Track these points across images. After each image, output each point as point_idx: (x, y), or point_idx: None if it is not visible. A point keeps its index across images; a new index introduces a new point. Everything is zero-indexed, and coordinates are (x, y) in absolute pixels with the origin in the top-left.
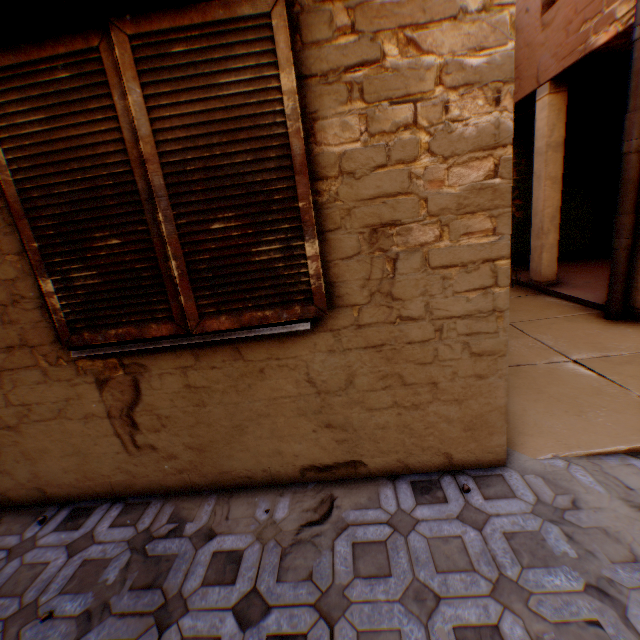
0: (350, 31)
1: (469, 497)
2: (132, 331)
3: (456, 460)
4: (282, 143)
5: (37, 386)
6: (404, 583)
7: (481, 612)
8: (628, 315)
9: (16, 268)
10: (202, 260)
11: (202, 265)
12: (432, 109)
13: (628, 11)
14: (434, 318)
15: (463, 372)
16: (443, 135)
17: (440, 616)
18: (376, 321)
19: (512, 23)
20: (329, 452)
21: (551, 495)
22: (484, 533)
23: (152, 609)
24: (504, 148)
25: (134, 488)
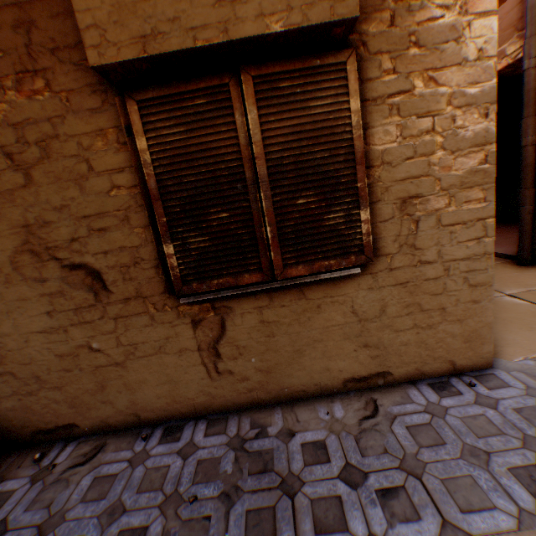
0: (392, 72)
1: (476, 389)
2: (229, 280)
3: (457, 365)
4: (349, 144)
5: (143, 329)
6: (458, 447)
7: (521, 458)
8: (534, 261)
9: (139, 238)
10: (288, 226)
11: (288, 229)
12: (444, 120)
13: (515, 50)
14: (443, 261)
15: (463, 299)
16: (451, 137)
17: (494, 463)
18: (403, 265)
19: (494, 67)
20: (365, 366)
21: (534, 383)
22: (499, 411)
23: (275, 485)
24: (490, 145)
25: (212, 407)
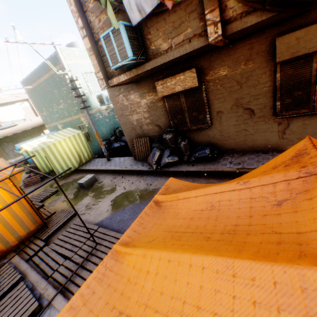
0: None
1: None
2: (295, 112)
3: None
4: None
5: (261, 125)
6: None
7: None
8: None
9: (267, 100)
10: None
11: None
12: None
13: None
14: None
15: None
16: None
17: None
18: None
19: None
20: None
21: None
22: None
23: None
24: None
25: (277, 148)
